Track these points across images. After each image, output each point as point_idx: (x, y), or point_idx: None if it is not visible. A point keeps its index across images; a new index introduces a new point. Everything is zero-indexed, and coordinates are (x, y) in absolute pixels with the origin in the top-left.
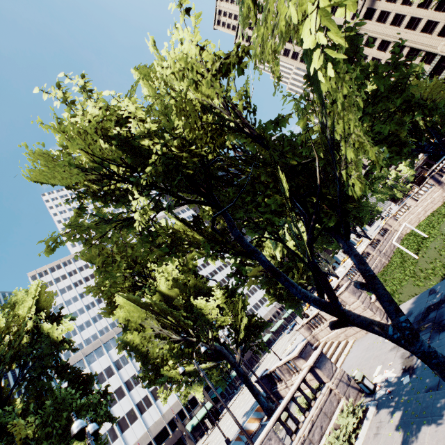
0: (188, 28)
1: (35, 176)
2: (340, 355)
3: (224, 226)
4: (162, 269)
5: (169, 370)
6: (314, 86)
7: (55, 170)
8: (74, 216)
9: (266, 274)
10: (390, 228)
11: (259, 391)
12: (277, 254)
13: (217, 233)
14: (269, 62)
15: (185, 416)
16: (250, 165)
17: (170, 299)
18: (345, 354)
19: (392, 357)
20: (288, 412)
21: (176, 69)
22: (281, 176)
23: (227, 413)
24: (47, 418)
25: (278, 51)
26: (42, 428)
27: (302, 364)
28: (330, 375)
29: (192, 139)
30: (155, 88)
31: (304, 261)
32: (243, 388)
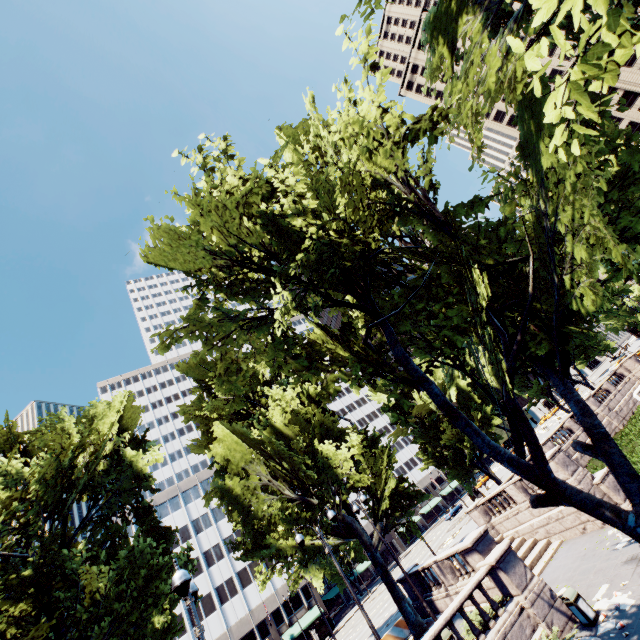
0: (369, 86)
1: (152, 257)
2: (536, 561)
3: (382, 341)
4: (278, 395)
5: (277, 539)
6: (530, 160)
7: (178, 251)
8: (194, 309)
9: (422, 422)
10: (628, 374)
11: (403, 595)
12: (450, 391)
13: (371, 349)
14: (468, 128)
15: (283, 620)
16: (428, 261)
17: (286, 438)
18: (546, 560)
19: (628, 574)
20: (453, 629)
21: (345, 135)
22: (476, 277)
23: (344, 627)
24: (121, 573)
25: (483, 114)
26: (114, 584)
27: (477, 562)
28: (522, 585)
29: (354, 222)
30: (300, 154)
31: (496, 400)
32: (371, 593)
